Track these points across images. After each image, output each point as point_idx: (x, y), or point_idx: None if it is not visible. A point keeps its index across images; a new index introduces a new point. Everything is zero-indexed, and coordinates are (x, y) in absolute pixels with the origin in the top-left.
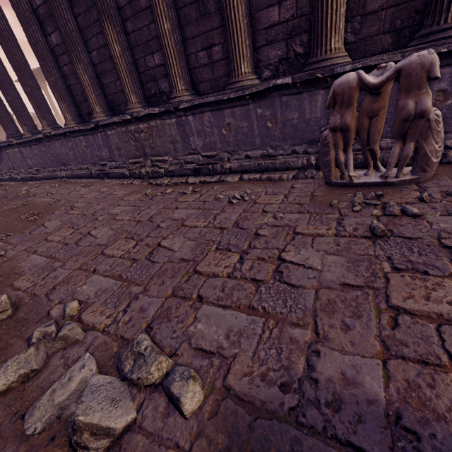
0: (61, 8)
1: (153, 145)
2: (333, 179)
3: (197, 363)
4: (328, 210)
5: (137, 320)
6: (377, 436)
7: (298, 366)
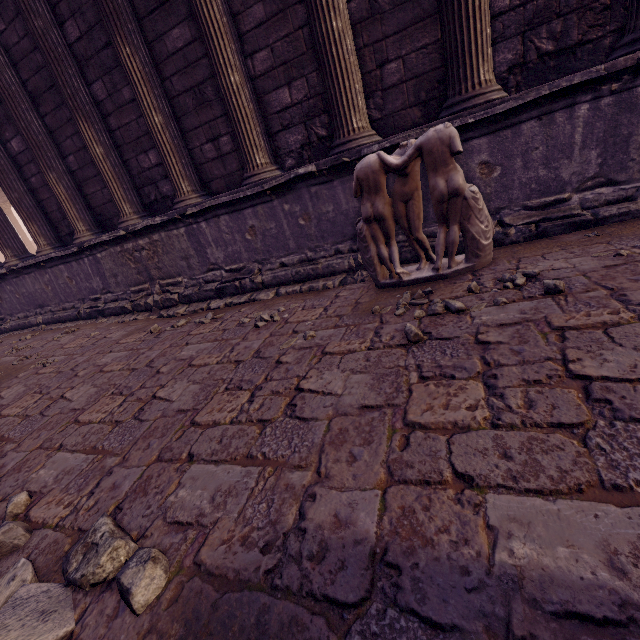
0: (21, 109)
1: (160, 264)
2: (381, 279)
3: (168, 541)
4: (368, 319)
5: (104, 502)
6: (357, 580)
7: (288, 517)
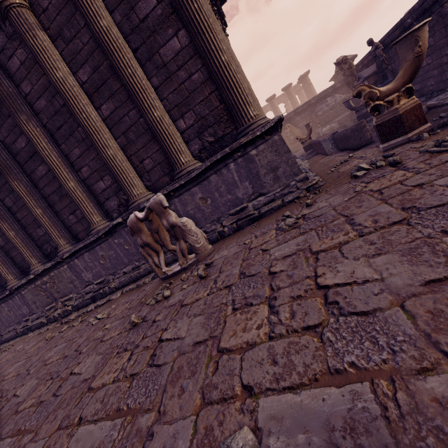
0: None
1: (58, 289)
2: (161, 275)
3: None
4: (137, 309)
5: None
6: None
7: None
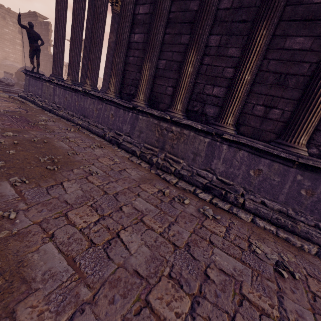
0: (160, 23)
1: (175, 146)
2: None
3: None
4: None
5: None
6: None
7: None
